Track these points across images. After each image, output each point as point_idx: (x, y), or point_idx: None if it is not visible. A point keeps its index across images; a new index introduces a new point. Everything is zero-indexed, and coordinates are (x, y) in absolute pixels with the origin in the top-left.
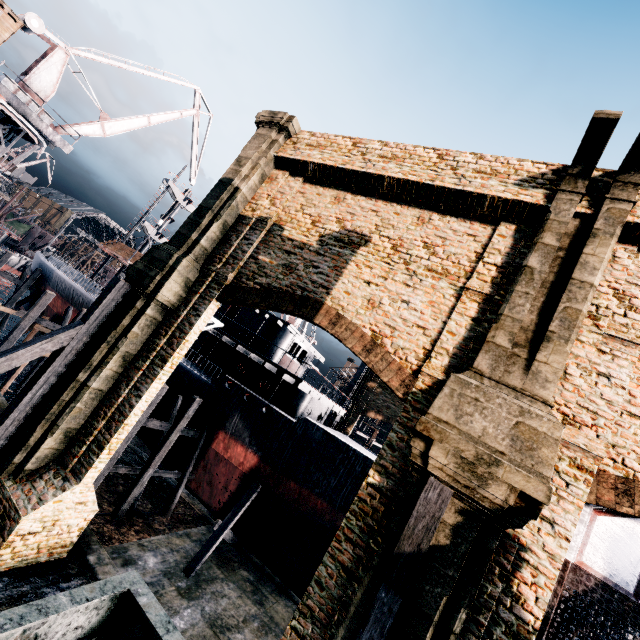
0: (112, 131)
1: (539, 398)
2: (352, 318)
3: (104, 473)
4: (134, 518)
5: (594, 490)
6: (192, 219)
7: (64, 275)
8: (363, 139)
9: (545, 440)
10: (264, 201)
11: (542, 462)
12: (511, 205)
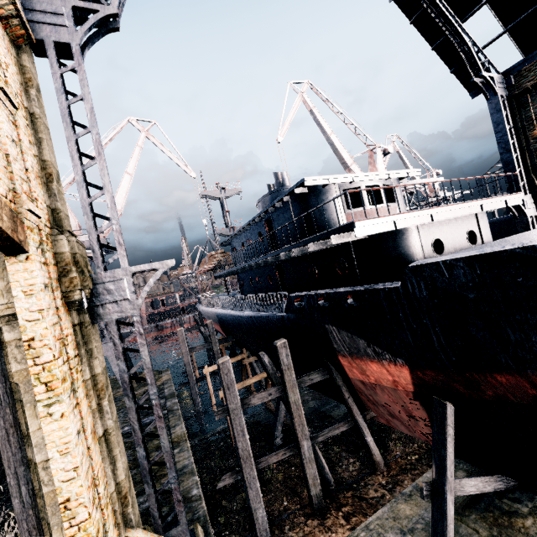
0: (120, 205)
1: None
2: None
3: (252, 476)
4: (340, 494)
5: None
6: None
7: (200, 307)
8: None
9: None
10: None
11: None
12: None
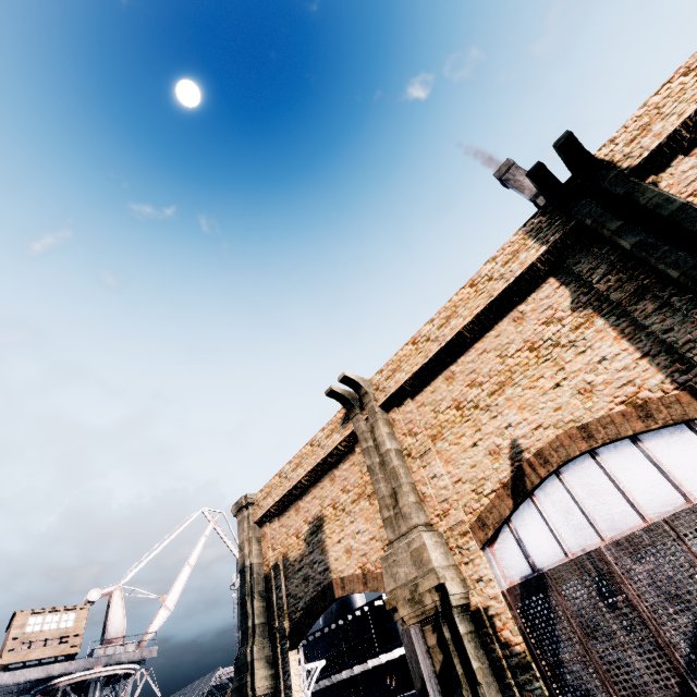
0: (173, 602)
1: (412, 527)
2: (348, 572)
3: None
4: None
5: (476, 539)
6: (242, 614)
7: None
8: (281, 469)
9: (422, 549)
10: (269, 553)
11: (427, 562)
12: (348, 439)
